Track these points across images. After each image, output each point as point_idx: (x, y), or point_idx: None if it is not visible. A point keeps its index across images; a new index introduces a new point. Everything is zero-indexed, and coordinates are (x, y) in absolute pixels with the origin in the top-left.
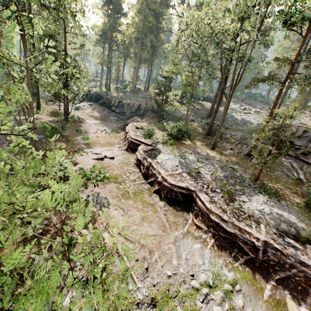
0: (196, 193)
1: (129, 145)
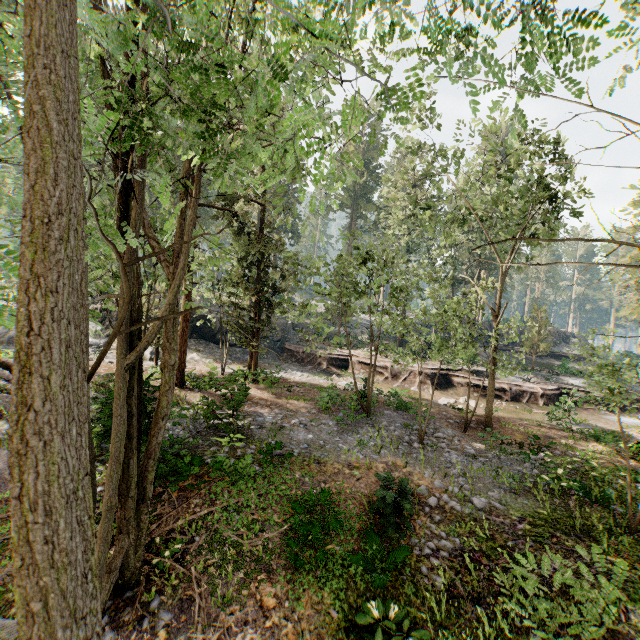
0: (564, 388)
1: (432, 380)
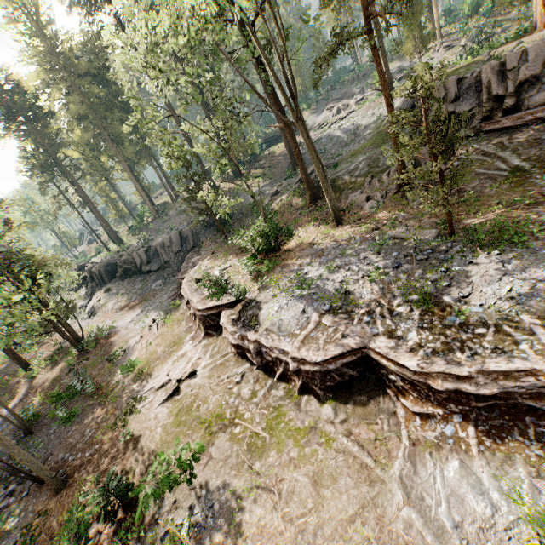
0: (372, 348)
1: (205, 324)
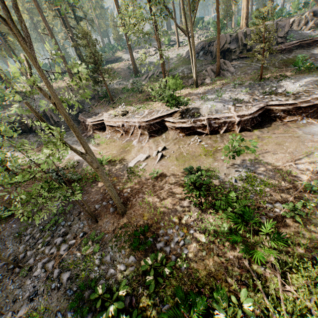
0: (269, 105)
1: (149, 130)
